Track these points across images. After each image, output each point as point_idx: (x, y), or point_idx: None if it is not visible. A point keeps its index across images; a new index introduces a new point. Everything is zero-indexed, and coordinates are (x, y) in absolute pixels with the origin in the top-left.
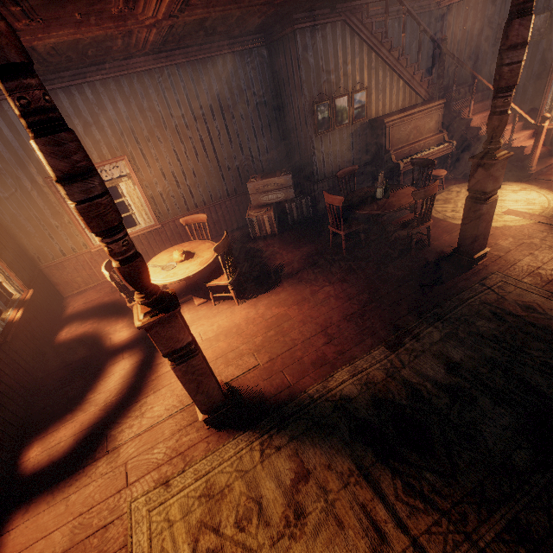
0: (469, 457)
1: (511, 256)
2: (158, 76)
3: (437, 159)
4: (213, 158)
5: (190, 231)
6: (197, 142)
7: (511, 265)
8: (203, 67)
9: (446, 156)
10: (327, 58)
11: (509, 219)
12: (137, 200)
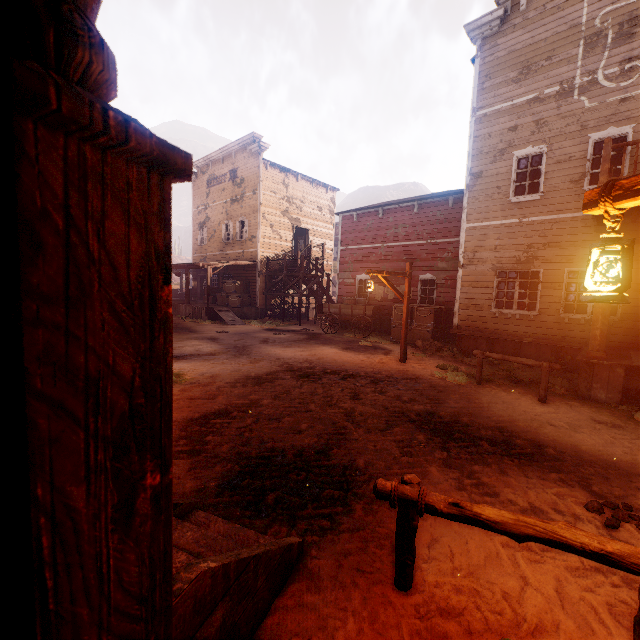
0: None
1: None
2: None
3: None
4: None
5: None
6: None
7: None
8: None
9: None
10: None
11: None
12: None
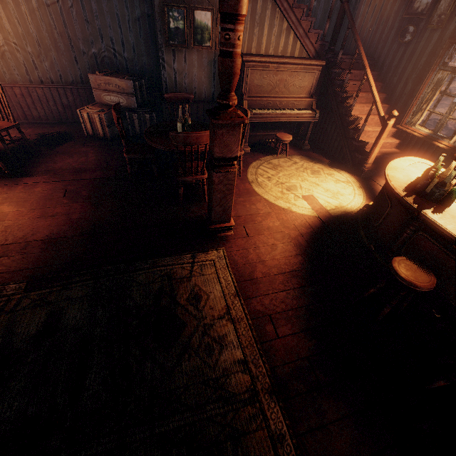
0: None
1: (255, 239)
2: None
3: (303, 125)
4: (64, 33)
5: (33, 105)
6: (41, 4)
7: (243, 248)
8: None
9: (316, 127)
10: None
11: (300, 204)
12: None
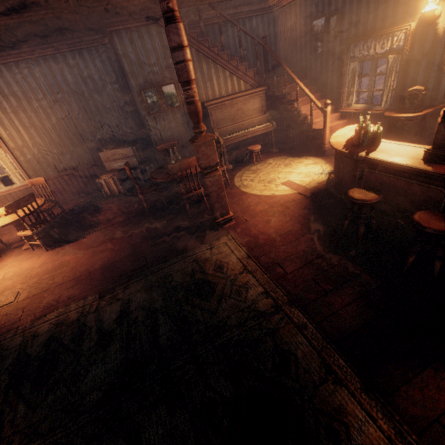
0: (60, 394)
1: (253, 221)
2: (15, 68)
3: (267, 135)
4: (76, 132)
5: (63, 189)
6: (59, 119)
7: (245, 229)
8: (55, 61)
9: (279, 133)
10: (148, 54)
11: (281, 188)
12: (10, 165)
